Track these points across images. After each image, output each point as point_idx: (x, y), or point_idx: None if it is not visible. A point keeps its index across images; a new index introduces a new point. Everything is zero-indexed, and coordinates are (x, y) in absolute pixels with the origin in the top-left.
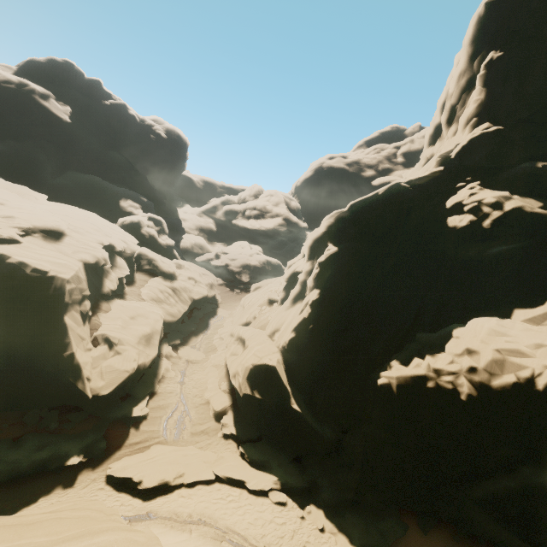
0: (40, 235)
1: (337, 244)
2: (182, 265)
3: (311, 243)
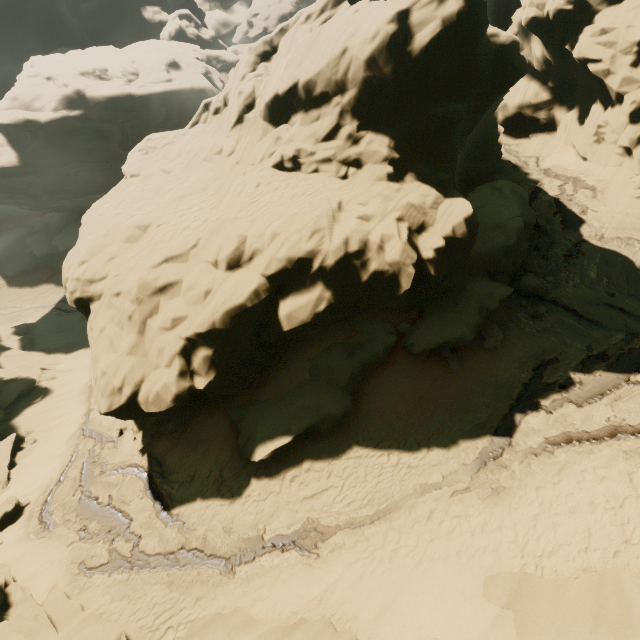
0: (172, 69)
1: None
2: (236, 51)
3: None
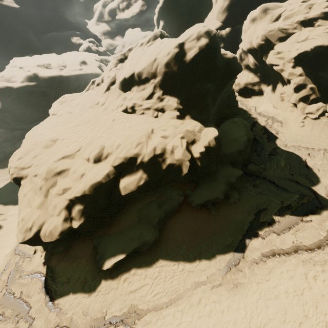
0: (82, 64)
1: (162, 19)
2: None
3: (156, 22)
